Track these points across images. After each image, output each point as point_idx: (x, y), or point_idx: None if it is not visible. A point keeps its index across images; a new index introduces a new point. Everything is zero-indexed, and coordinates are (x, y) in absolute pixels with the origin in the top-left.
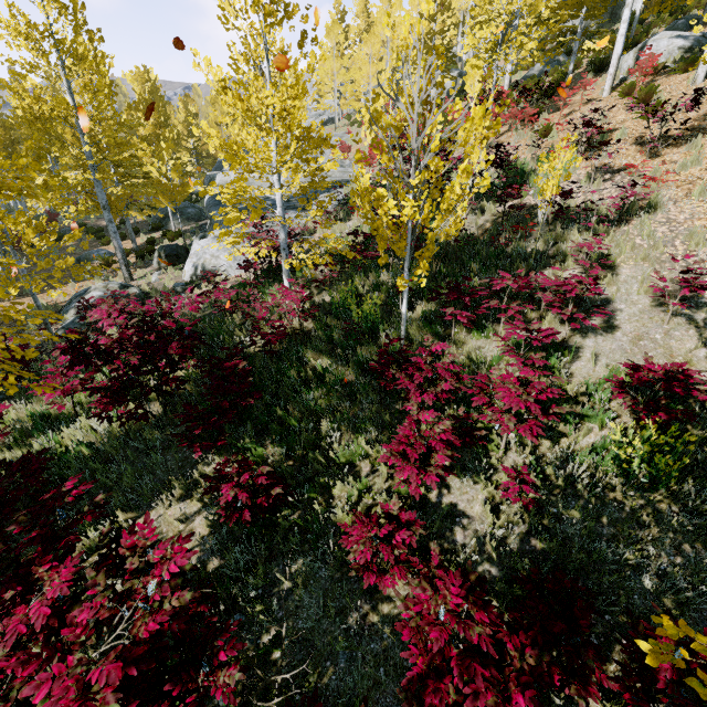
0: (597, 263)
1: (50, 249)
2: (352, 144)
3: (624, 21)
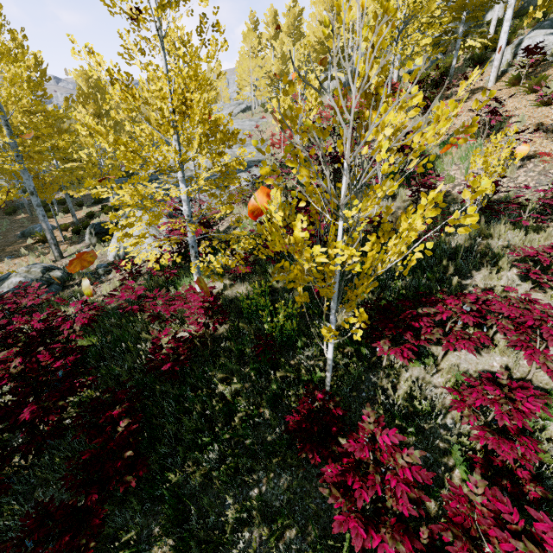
0: (551, 276)
1: (2, 222)
2: (266, 127)
3: (507, 20)
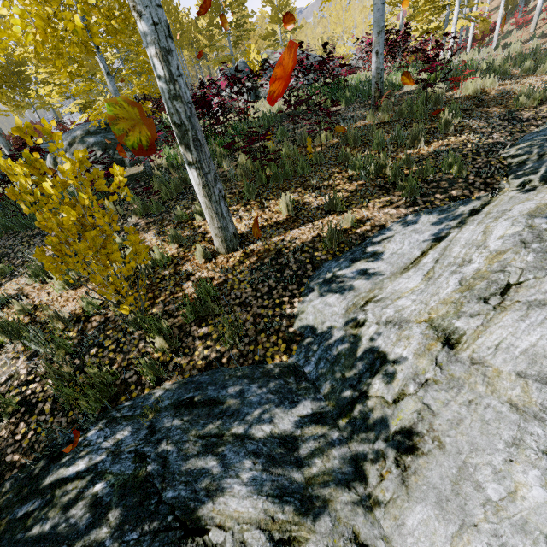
0: None
1: None
2: None
3: None
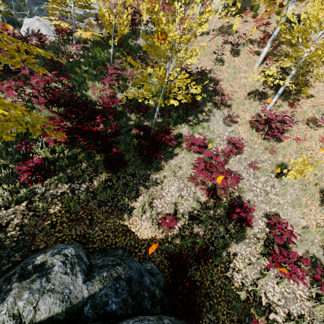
0: None
1: None
2: None
3: None
